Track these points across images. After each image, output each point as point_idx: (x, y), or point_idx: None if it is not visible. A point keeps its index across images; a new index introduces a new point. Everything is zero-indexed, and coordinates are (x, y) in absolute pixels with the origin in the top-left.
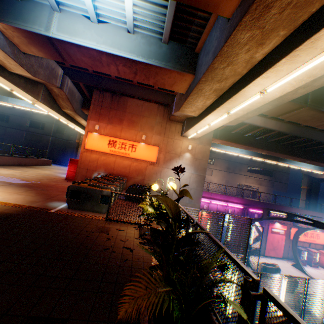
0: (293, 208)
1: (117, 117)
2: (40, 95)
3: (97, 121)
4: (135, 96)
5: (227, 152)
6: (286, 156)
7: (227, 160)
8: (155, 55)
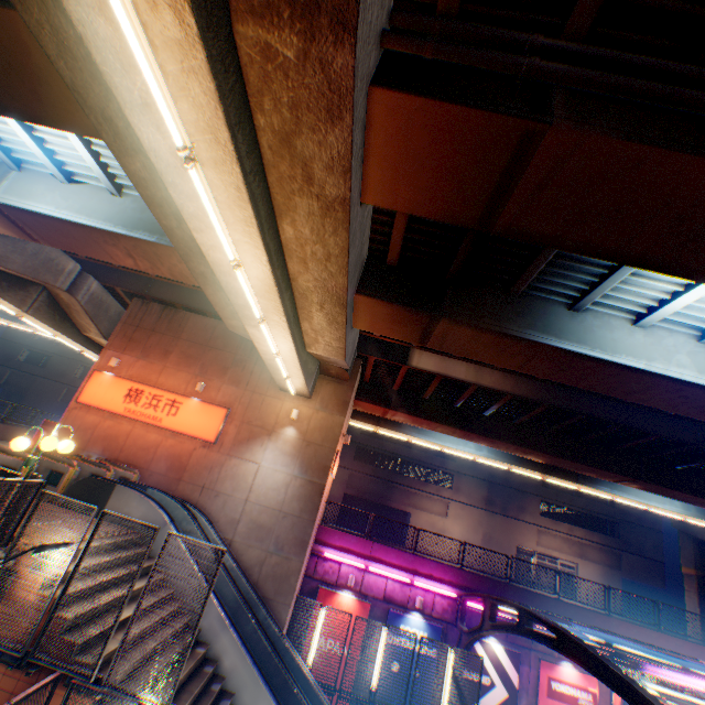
0: (614, 618)
1: (162, 347)
2: (29, 302)
3: (123, 351)
4: (209, 313)
5: (446, 448)
6: (573, 464)
7: (486, 480)
8: (148, 225)
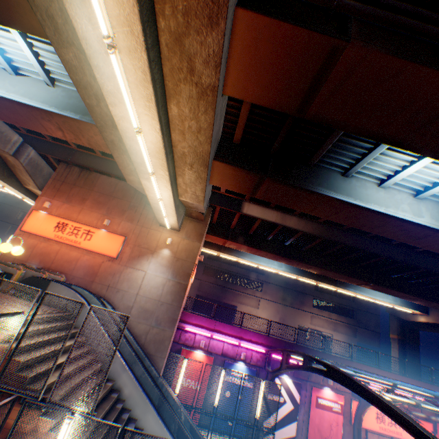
0: (354, 362)
1: (80, 196)
2: None
3: (53, 198)
4: (112, 175)
5: (261, 266)
6: (335, 274)
7: (282, 286)
8: (73, 107)
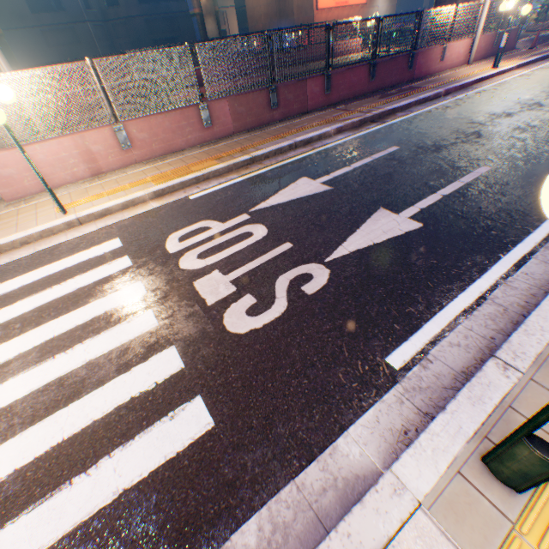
0: None
1: None
2: None
3: None
4: None
5: None
6: None
7: None
8: None
